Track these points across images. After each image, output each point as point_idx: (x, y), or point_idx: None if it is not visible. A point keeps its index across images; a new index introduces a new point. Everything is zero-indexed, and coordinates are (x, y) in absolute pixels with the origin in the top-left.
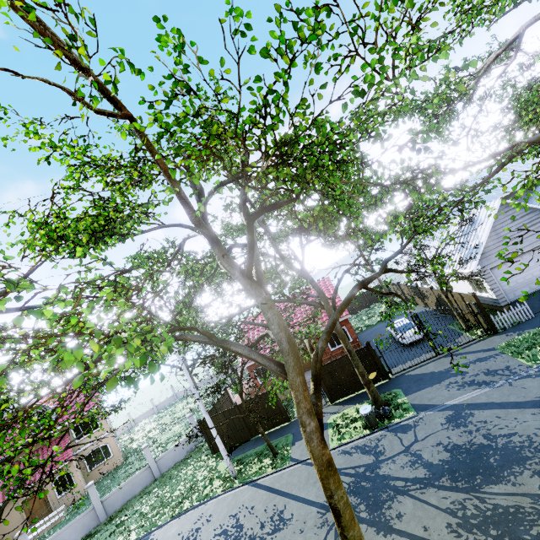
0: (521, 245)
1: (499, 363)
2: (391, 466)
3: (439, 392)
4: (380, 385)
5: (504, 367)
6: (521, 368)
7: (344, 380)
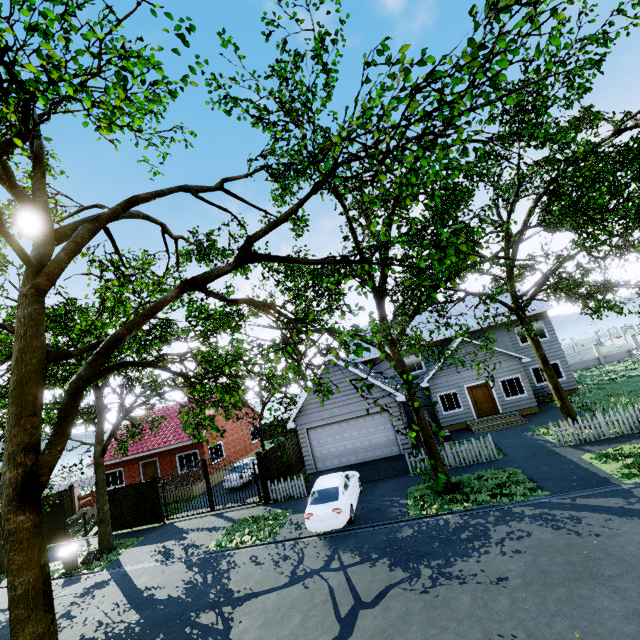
0: (340, 411)
1: (208, 538)
2: (0, 617)
3: (144, 553)
4: (150, 527)
5: (201, 544)
6: (202, 550)
7: (124, 511)
